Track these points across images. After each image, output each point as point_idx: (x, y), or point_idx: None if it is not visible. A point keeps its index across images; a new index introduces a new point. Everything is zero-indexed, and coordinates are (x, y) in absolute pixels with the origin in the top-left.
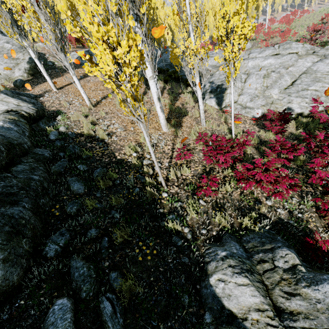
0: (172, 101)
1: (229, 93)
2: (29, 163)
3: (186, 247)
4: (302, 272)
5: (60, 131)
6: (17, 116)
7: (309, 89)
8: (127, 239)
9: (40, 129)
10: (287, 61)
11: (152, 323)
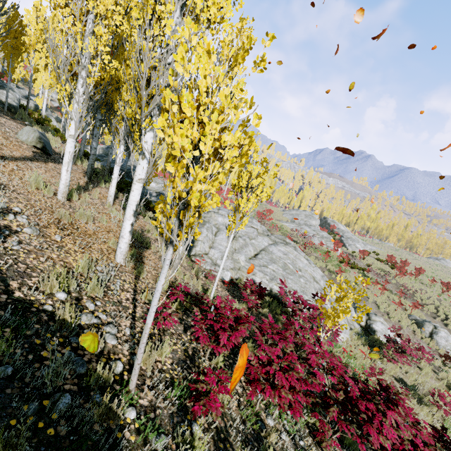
0: None
1: (201, 241)
2: None
3: None
4: None
5: None
6: None
7: (269, 267)
8: None
9: None
10: (251, 232)
11: None
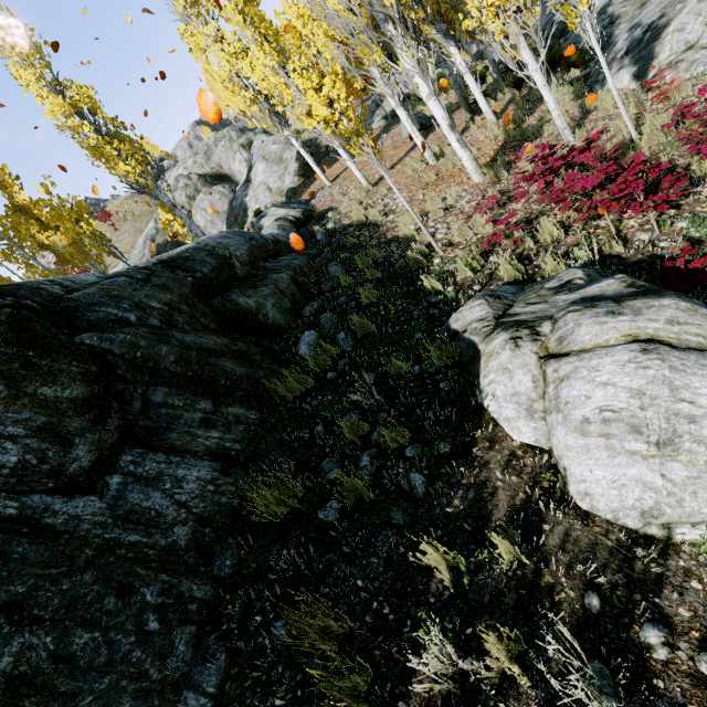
0: (516, 120)
1: (671, 33)
2: (292, 257)
3: (442, 302)
4: (574, 284)
5: (328, 229)
6: (284, 222)
7: None
8: (374, 302)
9: (309, 234)
10: None
11: (379, 347)
